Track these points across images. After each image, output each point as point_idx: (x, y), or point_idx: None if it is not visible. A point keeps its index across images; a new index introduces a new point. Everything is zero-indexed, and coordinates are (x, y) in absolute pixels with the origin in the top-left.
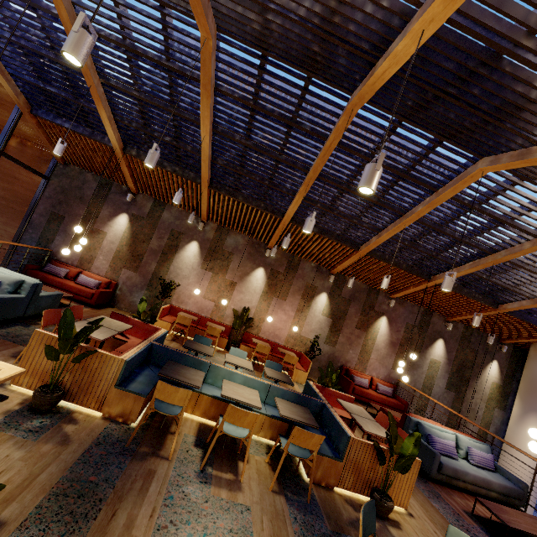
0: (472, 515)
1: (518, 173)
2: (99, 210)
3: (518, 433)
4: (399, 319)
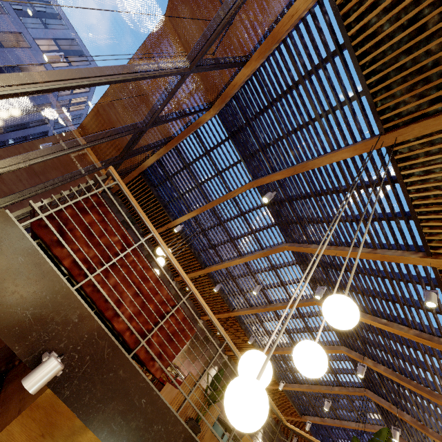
0: None
1: (350, 357)
2: None
3: None
4: None
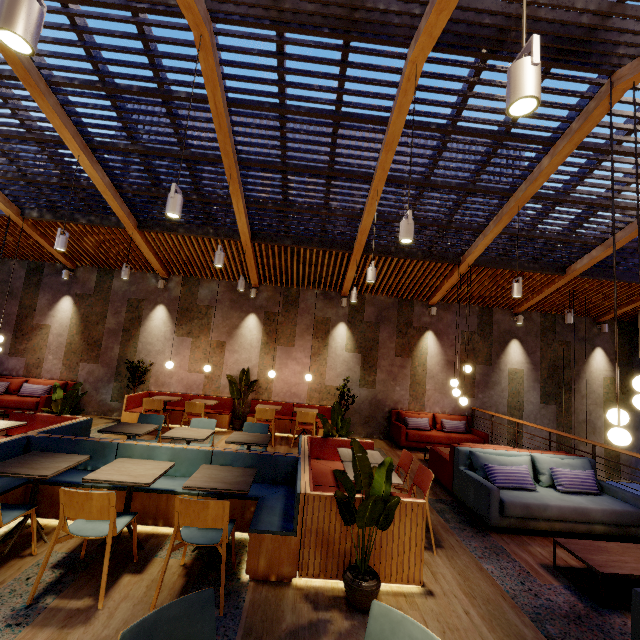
0: (555, 569)
1: (468, 50)
2: (35, 300)
3: None
4: (450, 329)
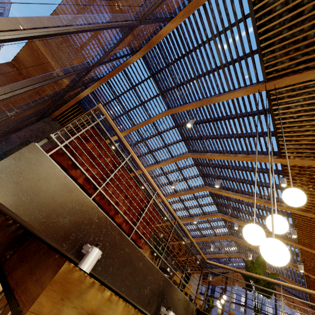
0: None
1: (223, 219)
2: None
3: None
4: None
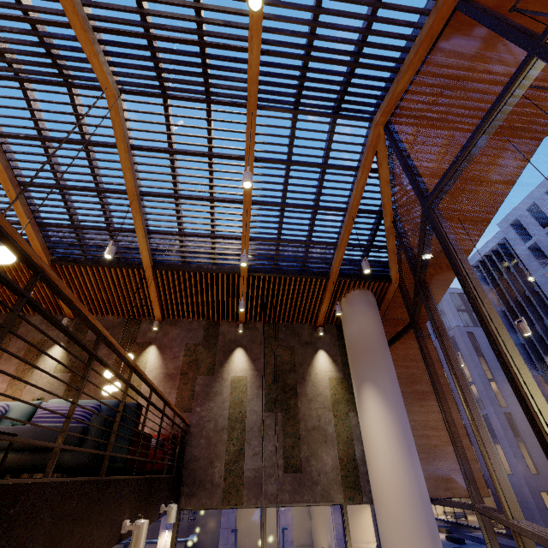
0: None
1: None
2: None
3: (364, 425)
4: (175, 342)
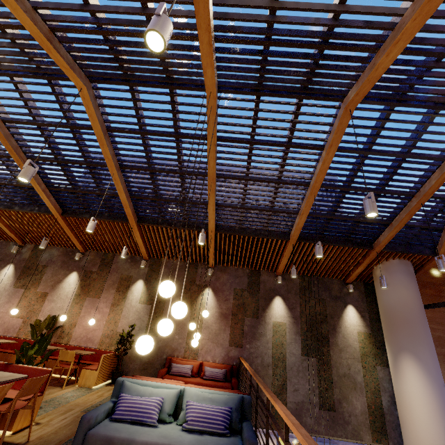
0: None
1: (114, 81)
2: None
3: (401, 390)
4: (225, 286)
